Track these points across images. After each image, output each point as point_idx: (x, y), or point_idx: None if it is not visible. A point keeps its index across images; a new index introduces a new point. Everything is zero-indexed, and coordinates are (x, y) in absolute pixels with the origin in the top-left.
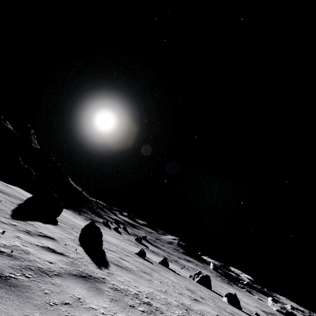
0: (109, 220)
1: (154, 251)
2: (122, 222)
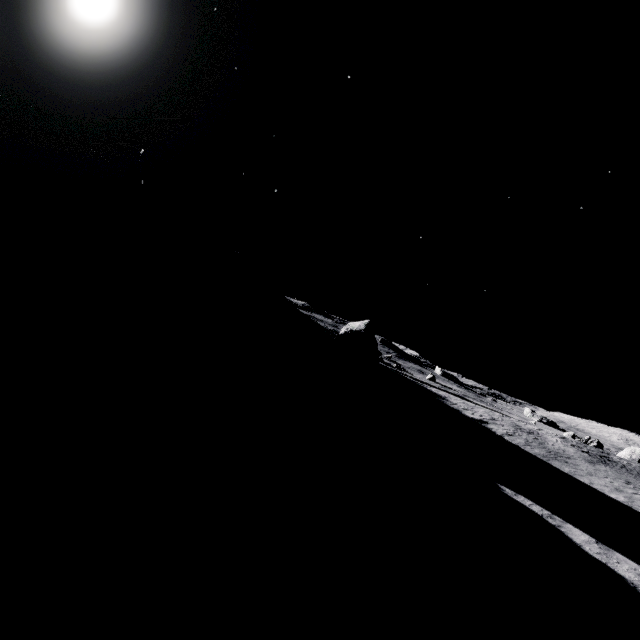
0: None
1: (464, 394)
2: None
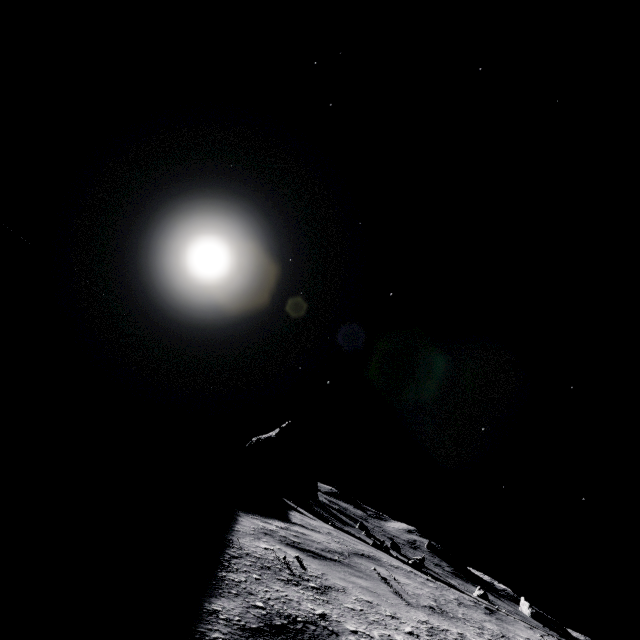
0: (347, 522)
1: None
2: (353, 518)
